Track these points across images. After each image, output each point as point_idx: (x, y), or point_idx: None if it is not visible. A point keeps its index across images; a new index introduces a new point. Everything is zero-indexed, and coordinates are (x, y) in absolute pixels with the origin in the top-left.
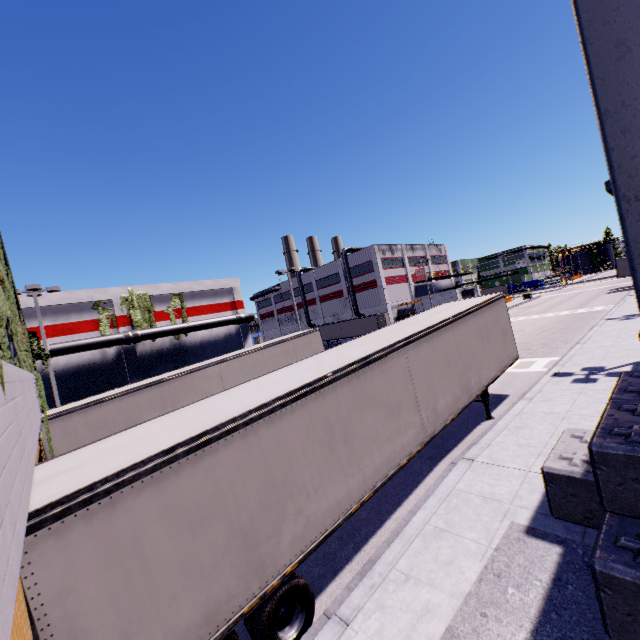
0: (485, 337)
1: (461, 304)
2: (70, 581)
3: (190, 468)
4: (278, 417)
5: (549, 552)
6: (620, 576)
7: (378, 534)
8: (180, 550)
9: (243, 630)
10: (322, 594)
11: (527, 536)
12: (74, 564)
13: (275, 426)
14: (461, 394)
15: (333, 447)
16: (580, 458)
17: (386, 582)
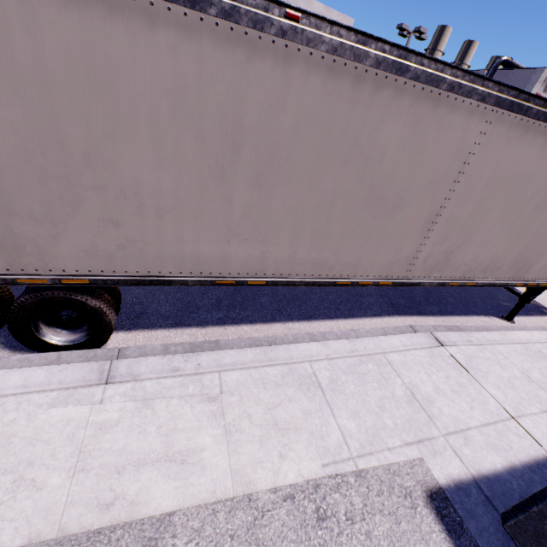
0: None
1: None
2: None
3: None
4: (103, 1)
5: None
6: None
7: (255, 327)
8: None
9: None
10: (144, 331)
11: (426, 502)
12: None
13: (89, 19)
14: (507, 266)
15: (227, 173)
16: None
17: (194, 379)
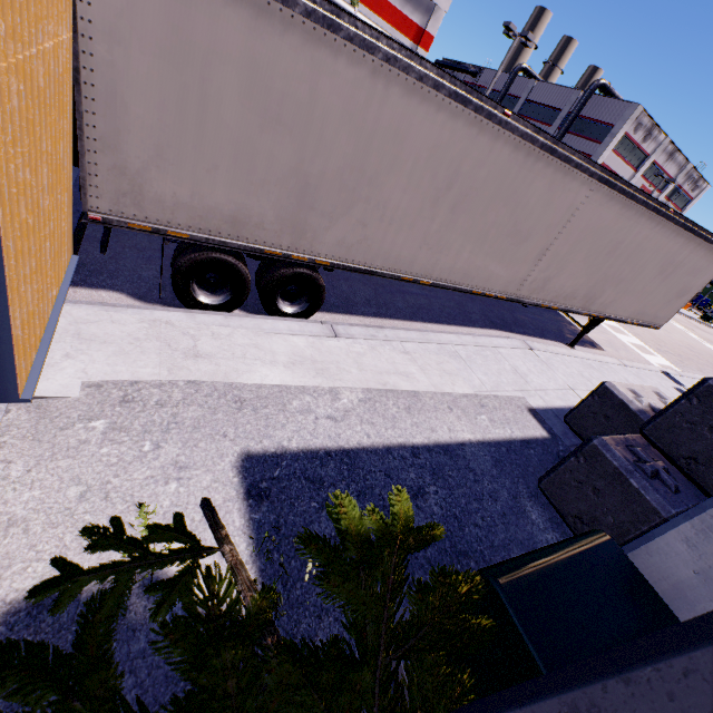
0: (665, 274)
1: None
2: (125, 28)
3: (299, 40)
4: (421, 96)
5: (536, 429)
6: (610, 458)
7: (402, 322)
8: (242, 128)
9: (251, 283)
10: (327, 314)
11: (528, 411)
12: (135, 11)
13: (410, 103)
14: (581, 297)
15: (439, 201)
16: (650, 402)
17: (386, 343)
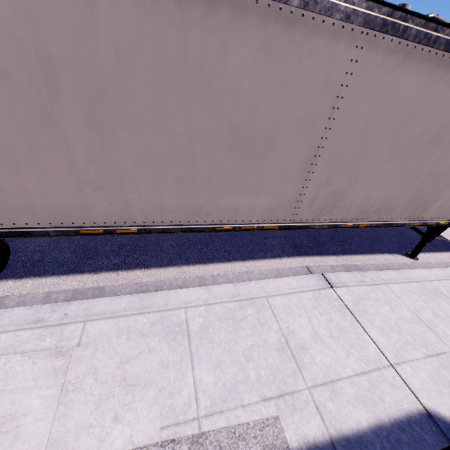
0: None
1: None
2: None
3: None
4: None
5: None
6: None
7: (149, 271)
8: None
9: None
10: (34, 279)
11: None
12: None
13: None
14: (402, 206)
15: (52, 115)
16: None
17: (54, 330)
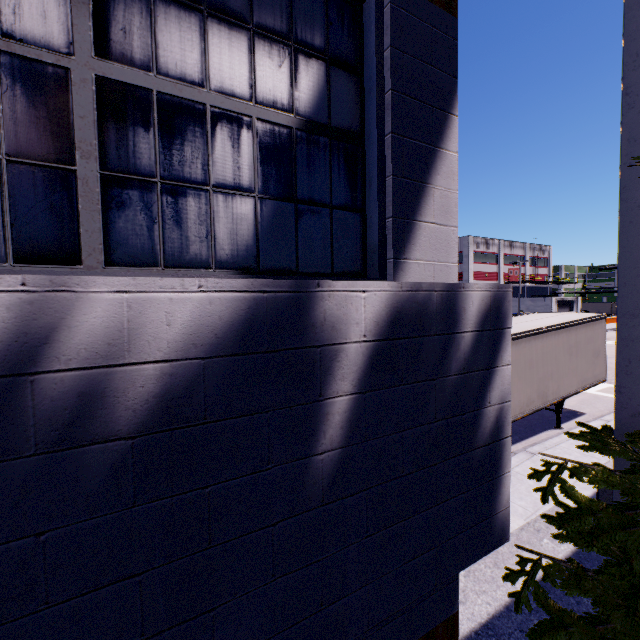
0: (574, 353)
1: (556, 317)
2: None
3: None
4: None
5: None
6: None
7: None
8: None
9: None
10: None
11: None
12: None
13: None
14: (536, 398)
15: None
16: None
17: None
